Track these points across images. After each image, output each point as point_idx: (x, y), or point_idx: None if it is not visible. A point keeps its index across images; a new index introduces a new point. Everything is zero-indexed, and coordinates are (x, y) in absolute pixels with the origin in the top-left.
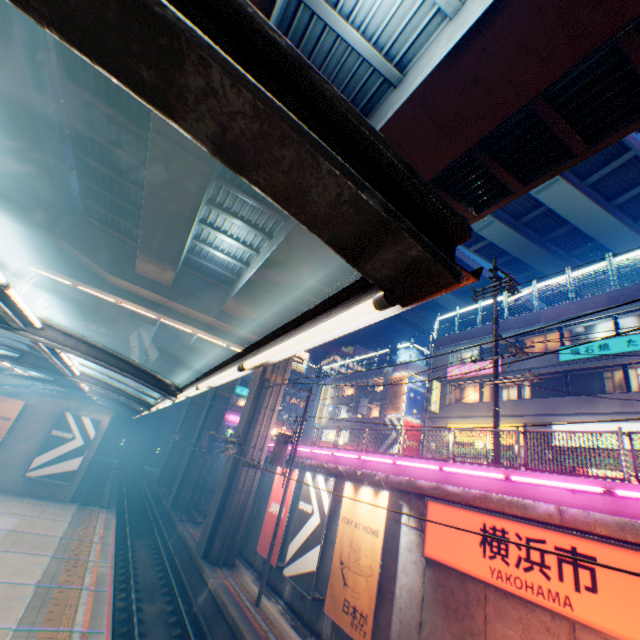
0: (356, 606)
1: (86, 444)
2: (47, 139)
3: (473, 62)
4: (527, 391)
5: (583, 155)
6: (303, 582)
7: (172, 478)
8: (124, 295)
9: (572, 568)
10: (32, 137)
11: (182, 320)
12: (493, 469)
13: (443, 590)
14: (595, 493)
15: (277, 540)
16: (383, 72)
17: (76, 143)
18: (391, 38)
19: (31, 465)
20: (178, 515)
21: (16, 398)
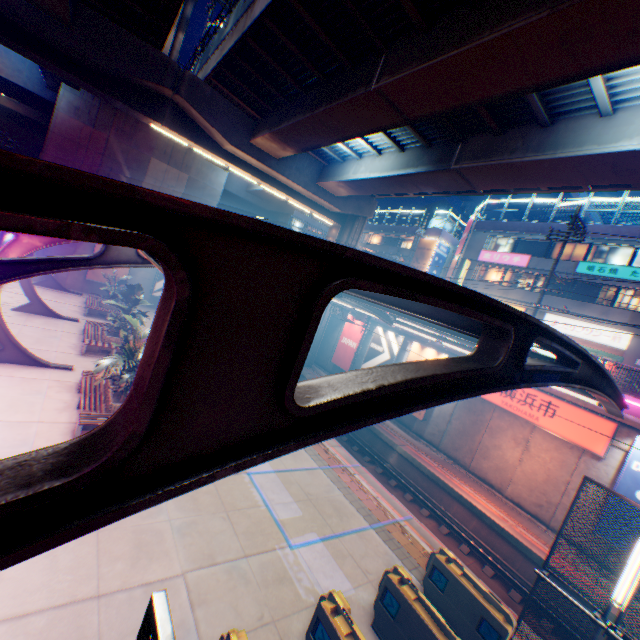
0: None
1: None
2: None
3: None
4: (538, 286)
5: None
6: None
7: None
8: (234, 162)
9: (545, 408)
10: None
11: (280, 190)
12: None
13: (469, 404)
14: None
15: (350, 360)
16: (600, 107)
17: (252, 32)
18: (624, 86)
19: (154, 289)
20: None
21: None
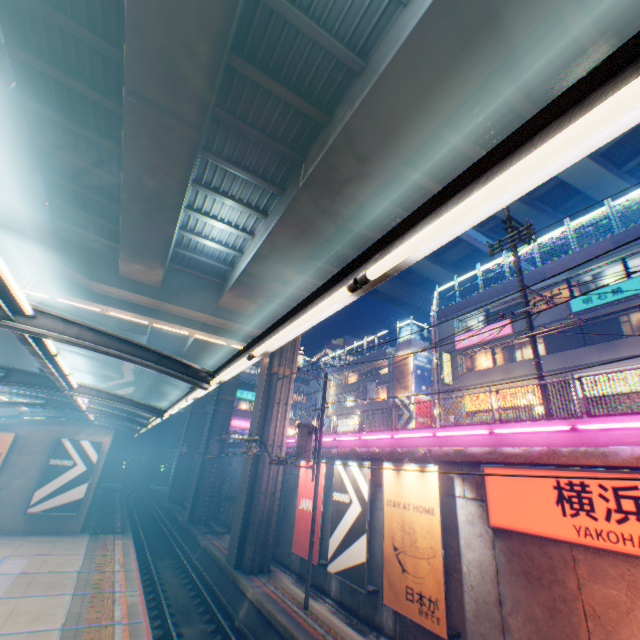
0: (422, 592)
1: (89, 469)
2: None
3: None
4: (542, 348)
5: None
6: (353, 576)
7: (183, 493)
8: (110, 302)
9: None
10: None
11: (177, 322)
12: (553, 422)
13: (520, 559)
14: None
15: (314, 537)
16: None
17: (35, 129)
18: None
19: (31, 500)
20: (198, 529)
21: (4, 431)
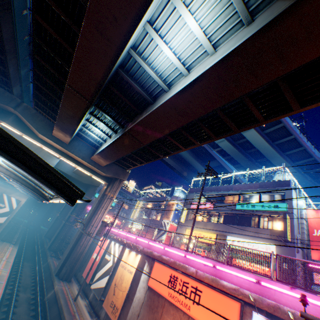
0: (116, 304)
1: (10, 211)
2: (22, 69)
3: (188, 95)
4: (221, 220)
5: (236, 131)
6: (98, 292)
7: (53, 234)
8: (45, 144)
9: (194, 294)
10: (15, 68)
11: (71, 160)
12: (182, 251)
13: (151, 300)
14: (211, 266)
15: (92, 271)
16: (162, 86)
17: (35, 77)
18: (166, 75)
19: None
20: (50, 253)
21: None
